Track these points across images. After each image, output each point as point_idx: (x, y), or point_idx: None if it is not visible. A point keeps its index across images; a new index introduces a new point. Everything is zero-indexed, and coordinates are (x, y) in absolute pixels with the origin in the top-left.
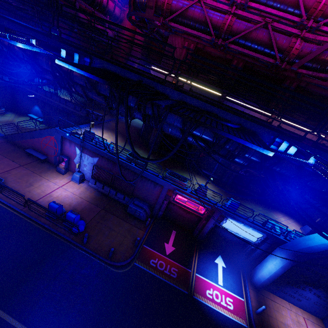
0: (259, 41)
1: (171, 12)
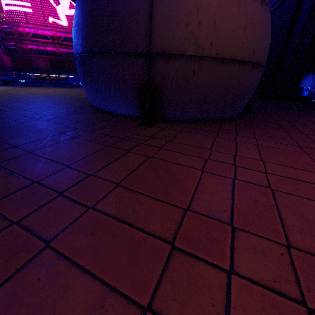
0: (72, 54)
1: (31, 51)
